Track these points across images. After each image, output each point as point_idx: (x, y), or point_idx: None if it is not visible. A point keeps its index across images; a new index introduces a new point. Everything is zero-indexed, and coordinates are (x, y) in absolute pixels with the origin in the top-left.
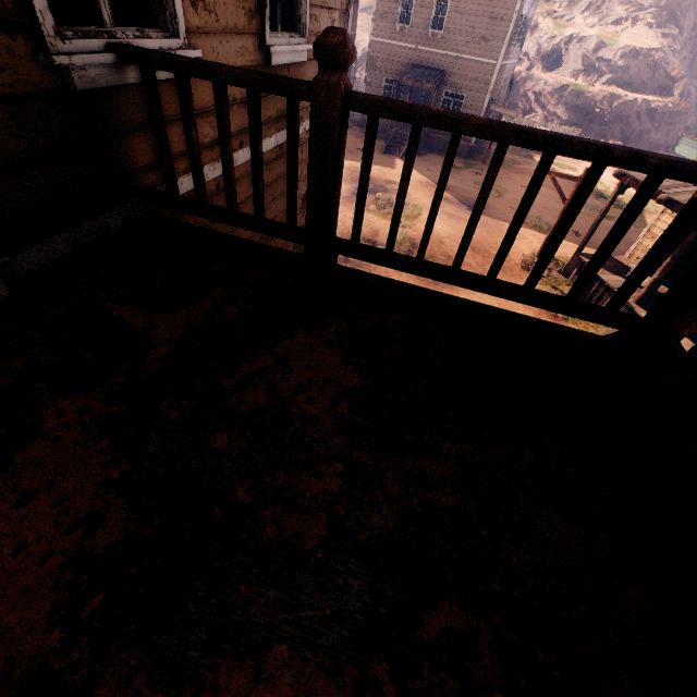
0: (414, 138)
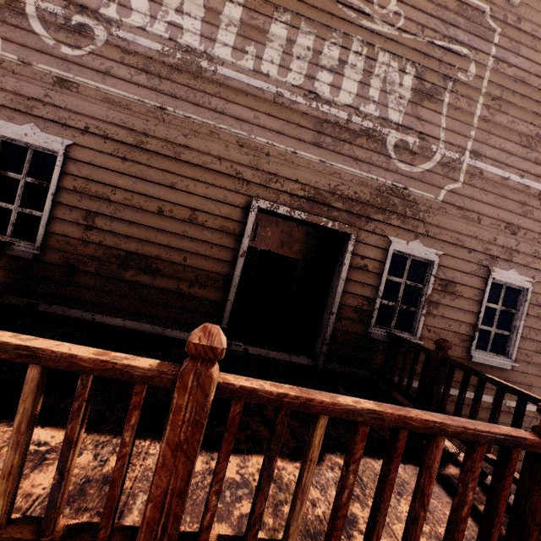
0: (464, 376)
